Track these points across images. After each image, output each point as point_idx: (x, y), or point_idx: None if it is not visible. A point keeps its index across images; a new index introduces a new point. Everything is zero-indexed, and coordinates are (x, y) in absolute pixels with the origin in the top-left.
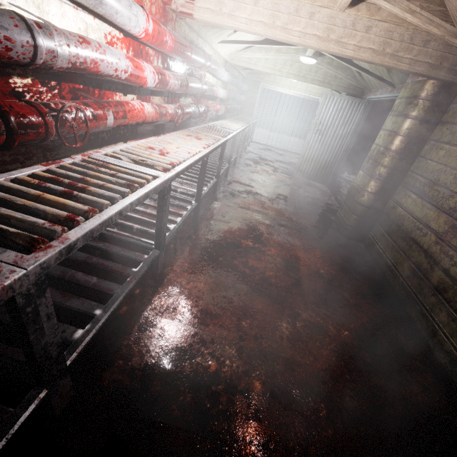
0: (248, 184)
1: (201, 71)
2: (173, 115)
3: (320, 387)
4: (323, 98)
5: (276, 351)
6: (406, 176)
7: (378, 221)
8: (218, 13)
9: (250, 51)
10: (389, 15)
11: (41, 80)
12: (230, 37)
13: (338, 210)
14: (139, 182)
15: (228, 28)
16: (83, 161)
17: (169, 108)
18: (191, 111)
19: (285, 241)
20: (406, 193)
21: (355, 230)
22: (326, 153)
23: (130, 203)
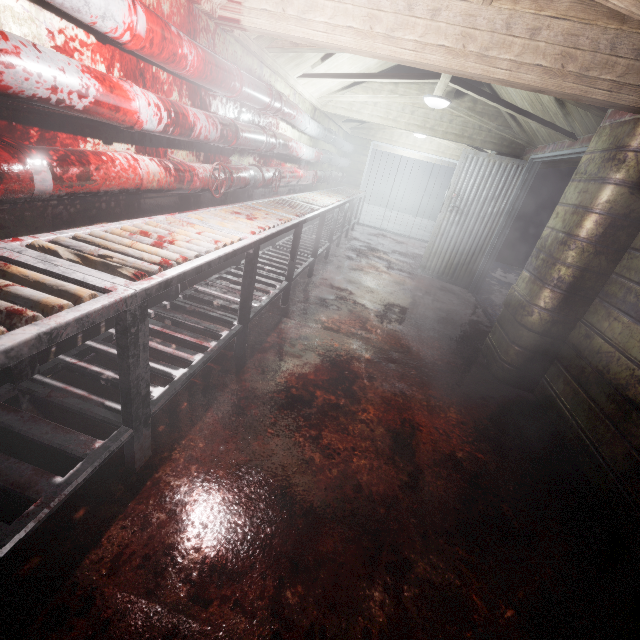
0: (344, 289)
1: (271, 118)
2: (208, 180)
3: None
4: (461, 159)
5: None
6: (608, 283)
7: (559, 357)
8: (279, 16)
9: (351, 94)
10: (571, 7)
11: None
12: (317, 69)
13: (488, 331)
14: (48, 305)
15: (299, 41)
16: None
17: (201, 169)
18: (246, 175)
19: (396, 392)
20: (610, 312)
21: (518, 372)
22: (468, 242)
23: None
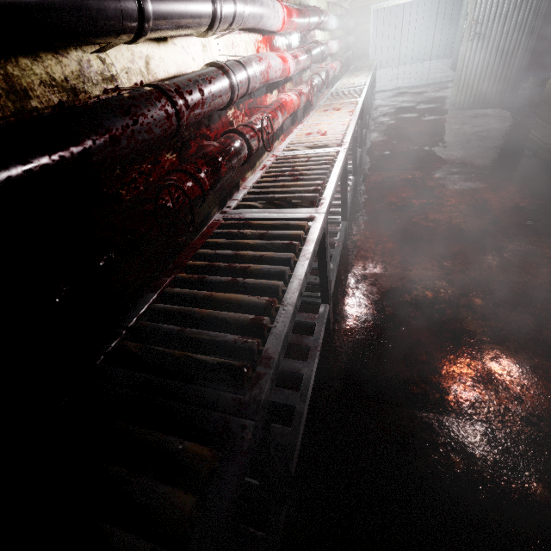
0: (394, 144)
1: (311, 32)
2: (307, 95)
3: (545, 295)
4: None
5: (488, 277)
6: None
7: None
8: None
9: None
10: None
11: (236, 106)
12: None
13: (529, 133)
14: (330, 159)
15: None
16: (276, 160)
17: (303, 90)
18: (316, 83)
19: (465, 188)
20: None
21: None
22: (495, 62)
23: (339, 172)
